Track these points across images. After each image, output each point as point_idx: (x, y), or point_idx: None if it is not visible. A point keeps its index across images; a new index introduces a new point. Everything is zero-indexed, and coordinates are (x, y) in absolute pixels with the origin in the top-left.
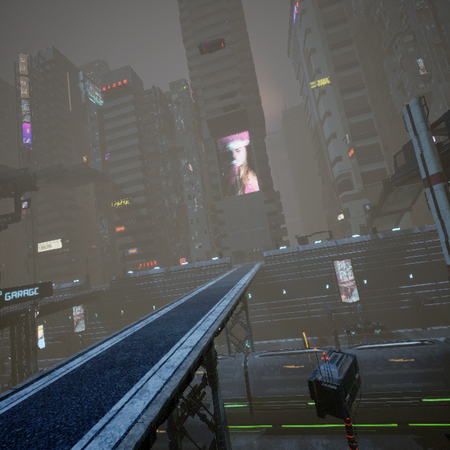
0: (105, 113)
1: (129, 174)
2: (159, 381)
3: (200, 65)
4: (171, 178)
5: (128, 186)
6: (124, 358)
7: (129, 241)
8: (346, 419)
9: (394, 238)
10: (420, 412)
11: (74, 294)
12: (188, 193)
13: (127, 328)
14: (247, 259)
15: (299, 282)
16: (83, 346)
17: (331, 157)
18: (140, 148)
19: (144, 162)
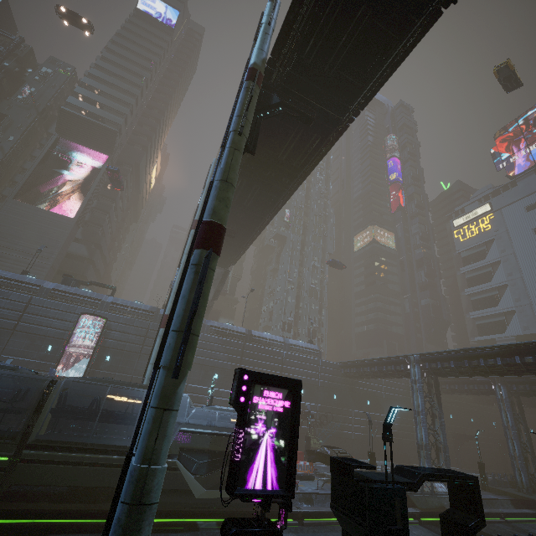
0: None
1: None
2: None
3: (98, 65)
4: None
5: None
6: None
7: None
8: None
9: None
10: None
11: None
12: None
13: None
14: None
15: (7, 326)
16: None
17: None
18: None
19: None
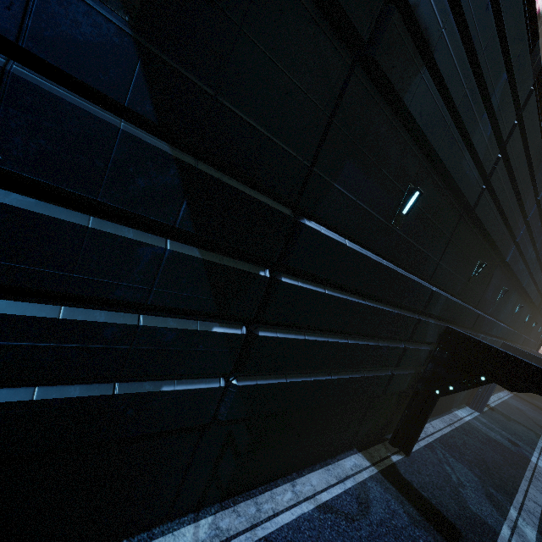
0: None
1: None
2: None
3: None
4: None
5: None
6: None
7: None
8: None
9: None
10: None
11: None
12: None
13: None
14: None
15: None
16: None
17: None
18: None
19: None
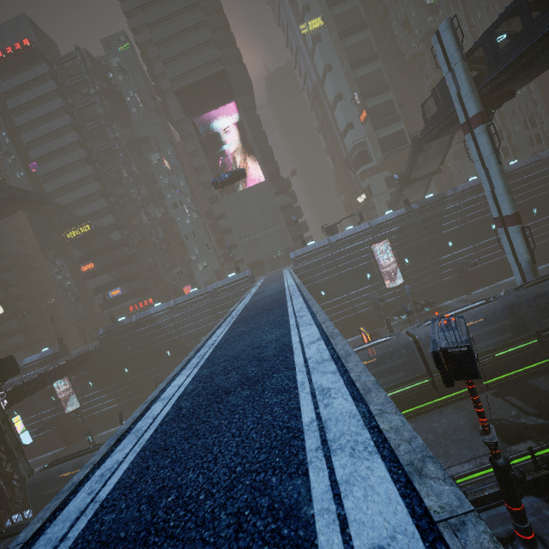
0: (8, 98)
1: (78, 188)
2: (330, 376)
3: (142, 5)
4: (143, 184)
5: (81, 206)
6: (235, 380)
7: (105, 281)
8: (470, 382)
9: (429, 206)
10: (493, 368)
11: (50, 366)
12: (172, 200)
13: (189, 360)
14: (269, 269)
15: (337, 278)
16: (84, 427)
17: (340, 126)
18: (83, 147)
19: (95, 167)
